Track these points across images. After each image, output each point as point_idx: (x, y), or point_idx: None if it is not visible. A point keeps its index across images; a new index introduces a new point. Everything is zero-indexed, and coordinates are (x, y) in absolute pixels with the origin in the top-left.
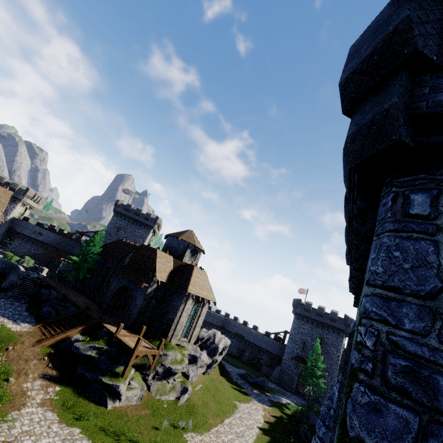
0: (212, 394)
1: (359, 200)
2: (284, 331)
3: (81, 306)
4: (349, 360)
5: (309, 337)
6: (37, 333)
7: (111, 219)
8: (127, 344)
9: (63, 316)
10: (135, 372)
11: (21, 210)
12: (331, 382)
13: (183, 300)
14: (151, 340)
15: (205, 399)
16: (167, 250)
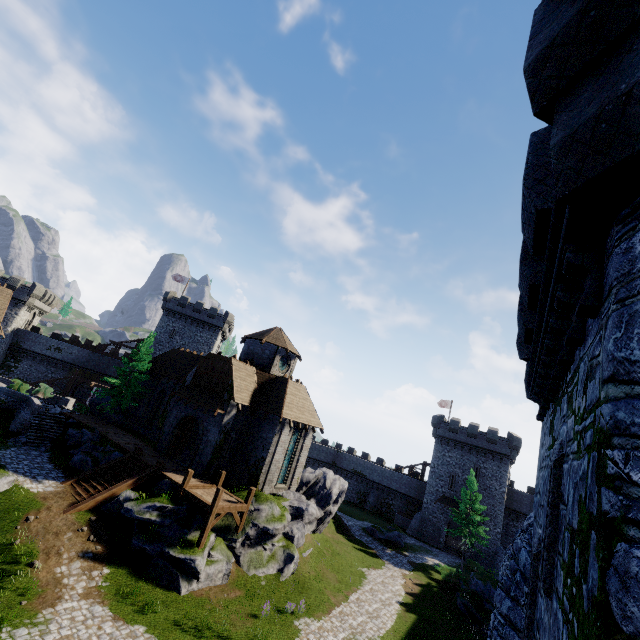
0: (328, 561)
1: (570, 251)
2: (423, 463)
3: (128, 449)
4: (559, 502)
5: (458, 468)
6: (68, 493)
7: (160, 320)
8: (200, 499)
9: (104, 466)
10: (216, 538)
11: (27, 316)
12: (494, 530)
13: (276, 429)
14: (235, 491)
15: (320, 569)
16: (247, 358)
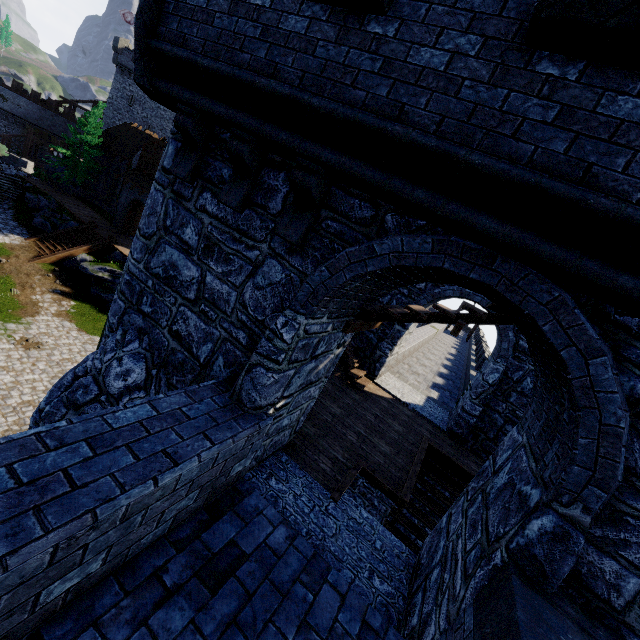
0: None
1: None
2: None
3: (85, 221)
4: None
5: None
6: (33, 247)
7: (114, 79)
8: None
9: (62, 231)
10: None
11: None
12: None
13: None
14: None
15: None
16: None
